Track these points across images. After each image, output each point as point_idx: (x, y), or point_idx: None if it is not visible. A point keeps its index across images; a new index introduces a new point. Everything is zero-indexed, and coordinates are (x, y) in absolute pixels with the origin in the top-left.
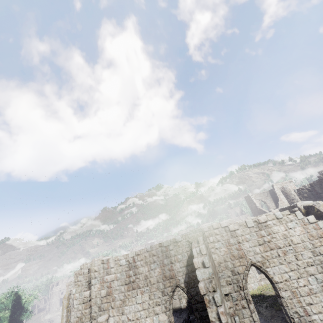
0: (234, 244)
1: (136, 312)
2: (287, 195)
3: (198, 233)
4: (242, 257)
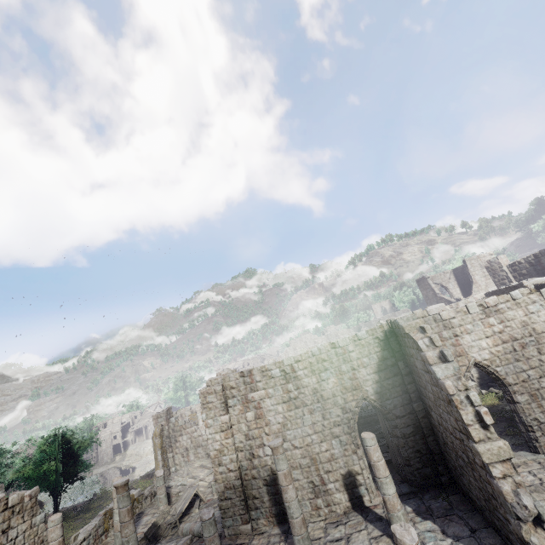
0: (450, 338)
1: (304, 437)
2: (495, 273)
3: (417, 320)
4: (461, 355)
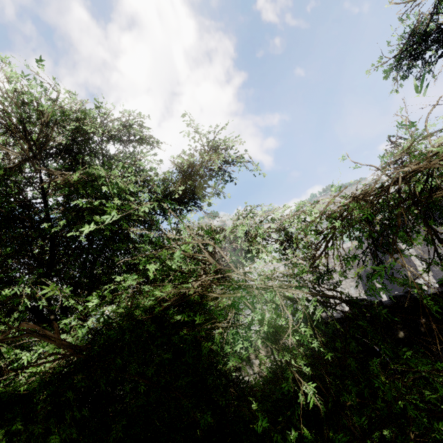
0: None
1: None
2: None
3: None
4: None
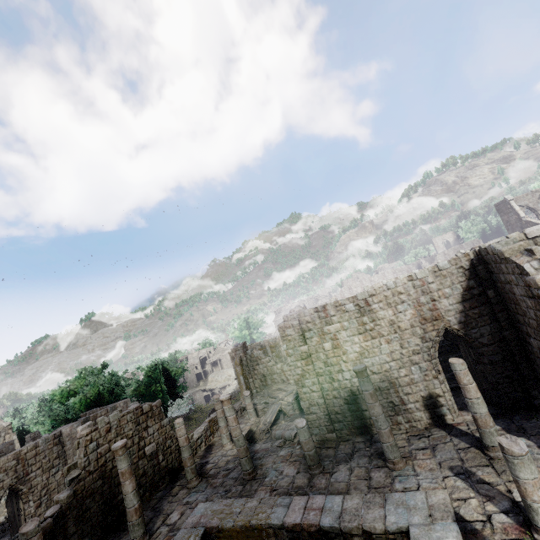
0: None
1: (382, 364)
2: None
3: (521, 243)
4: None
